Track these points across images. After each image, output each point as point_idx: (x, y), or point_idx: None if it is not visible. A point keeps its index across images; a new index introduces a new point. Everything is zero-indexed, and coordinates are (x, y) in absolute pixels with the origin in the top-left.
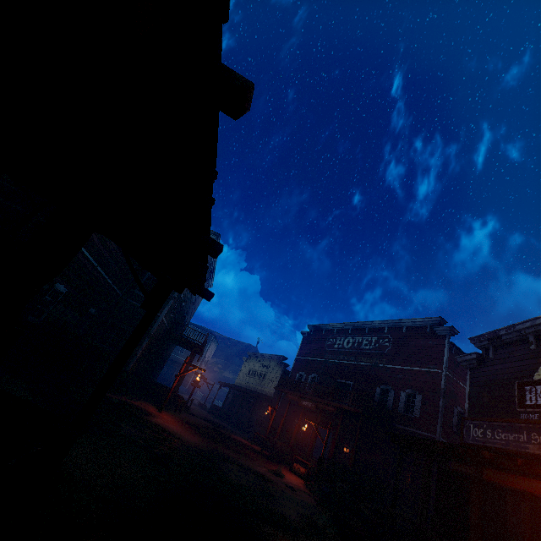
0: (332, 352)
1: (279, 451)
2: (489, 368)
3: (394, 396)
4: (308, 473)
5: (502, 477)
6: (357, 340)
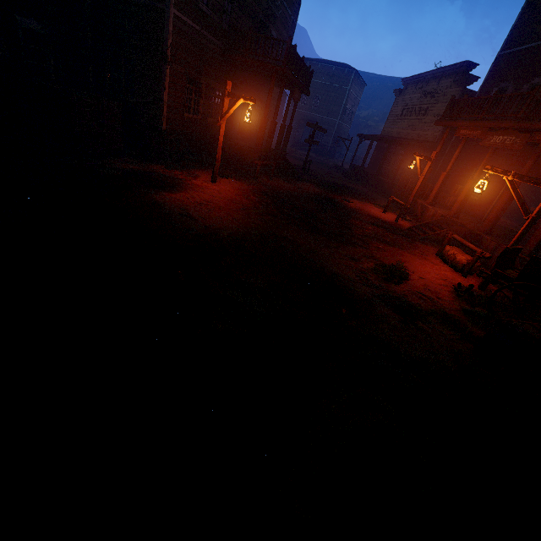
0: None
1: (425, 224)
2: None
3: None
4: (471, 266)
5: None
6: None
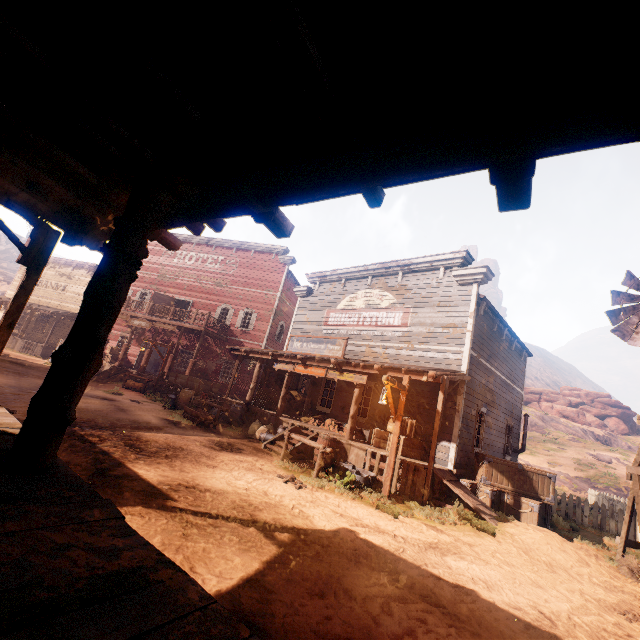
0: (170, 268)
1: (104, 372)
2: (313, 299)
3: (234, 314)
4: (145, 387)
5: (306, 369)
6: (202, 257)
